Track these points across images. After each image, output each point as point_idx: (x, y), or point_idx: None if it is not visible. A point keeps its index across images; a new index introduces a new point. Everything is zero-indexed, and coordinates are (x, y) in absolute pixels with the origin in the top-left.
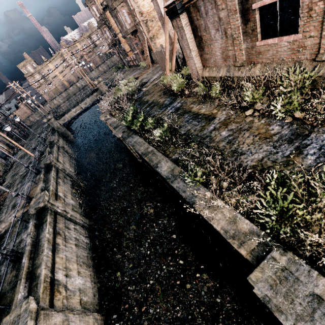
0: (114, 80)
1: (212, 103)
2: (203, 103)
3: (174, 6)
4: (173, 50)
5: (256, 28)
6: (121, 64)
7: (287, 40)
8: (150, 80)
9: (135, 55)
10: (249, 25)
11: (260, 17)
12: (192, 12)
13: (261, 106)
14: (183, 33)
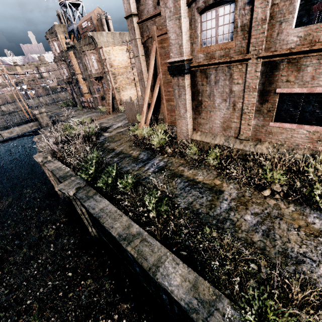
0: (60, 115)
1: (208, 171)
2: (196, 168)
3: (182, 64)
4: (151, 105)
5: (274, 110)
6: (72, 102)
7: (307, 129)
8: (112, 126)
9: (94, 98)
10: (266, 105)
11: (279, 102)
12: (198, 76)
13: (281, 188)
14: (182, 92)
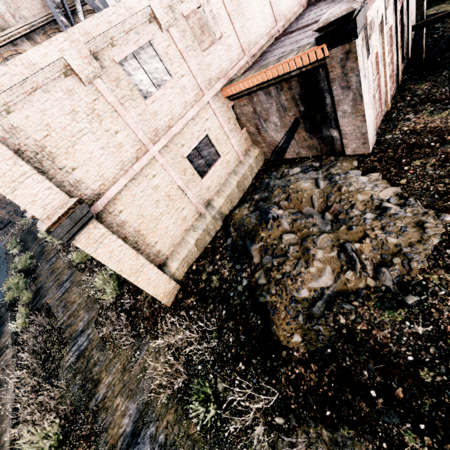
0: None
1: None
2: None
3: None
4: None
5: None
6: None
7: None
8: None
9: None
10: None
11: None
12: None
13: None
14: None
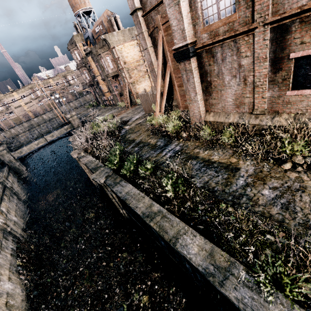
0: (88, 116)
1: (224, 150)
2: (211, 148)
3: (186, 48)
4: (163, 93)
5: (289, 77)
6: (96, 103)
7: None
8: (131, 119)
9: (113, 96)
10: (280, 74)
11: (295, 67)
12: (204, 57)
13: (303, 160)
14: (190, 76)
